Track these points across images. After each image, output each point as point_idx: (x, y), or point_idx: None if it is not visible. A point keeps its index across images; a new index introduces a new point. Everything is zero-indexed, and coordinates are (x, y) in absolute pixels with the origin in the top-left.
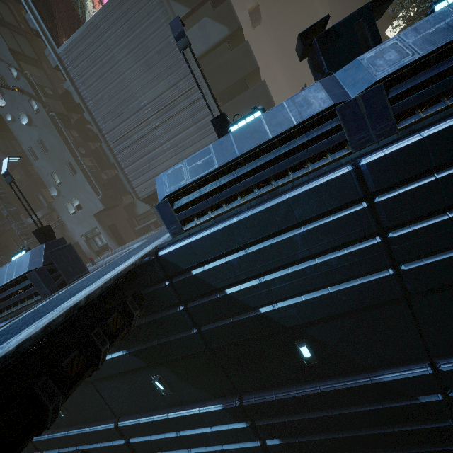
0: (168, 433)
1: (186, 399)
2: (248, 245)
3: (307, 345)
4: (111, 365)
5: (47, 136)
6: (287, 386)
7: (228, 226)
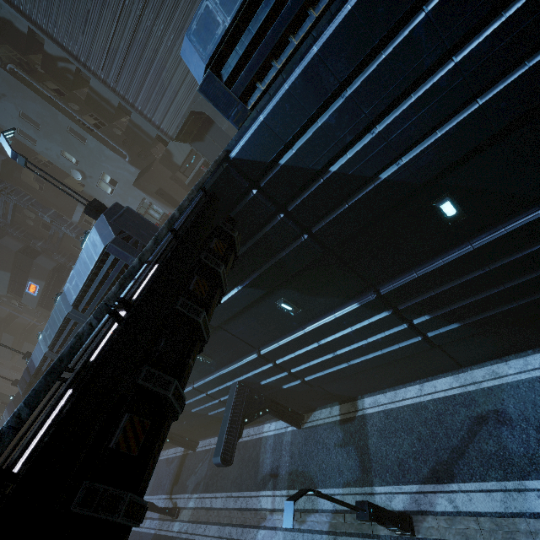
0: (310, 346)
1: (318, 311)
2: (344, 88)
3: (450, 200)
4: (231, 305)
5: (25, 105)
6: (429, 260)
7: (308, 64)
